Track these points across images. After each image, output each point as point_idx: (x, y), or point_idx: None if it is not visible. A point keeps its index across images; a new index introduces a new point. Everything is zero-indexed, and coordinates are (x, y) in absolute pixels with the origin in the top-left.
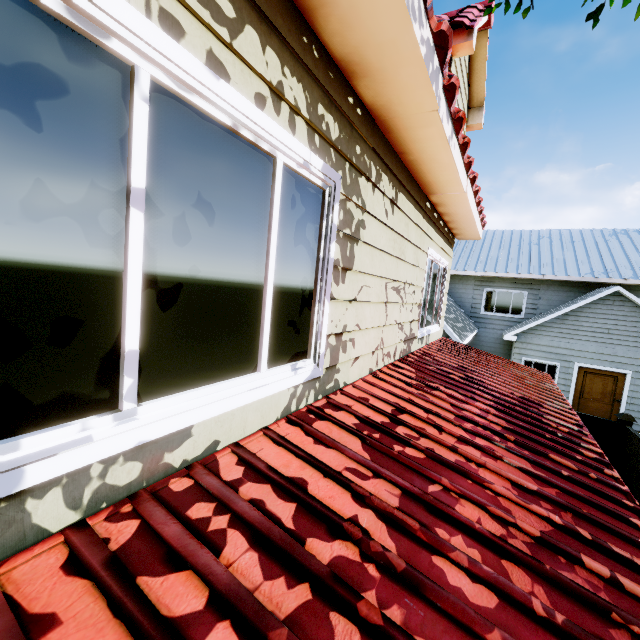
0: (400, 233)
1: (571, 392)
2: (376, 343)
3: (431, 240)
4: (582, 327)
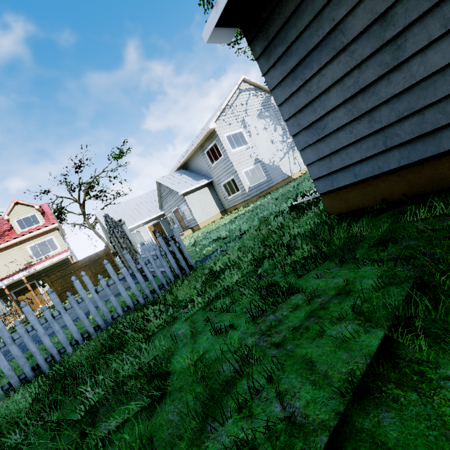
0: (5, 256)
1: (178, 222)
2: (7, 271)
3: (28, 244)
4: (165, 197)
